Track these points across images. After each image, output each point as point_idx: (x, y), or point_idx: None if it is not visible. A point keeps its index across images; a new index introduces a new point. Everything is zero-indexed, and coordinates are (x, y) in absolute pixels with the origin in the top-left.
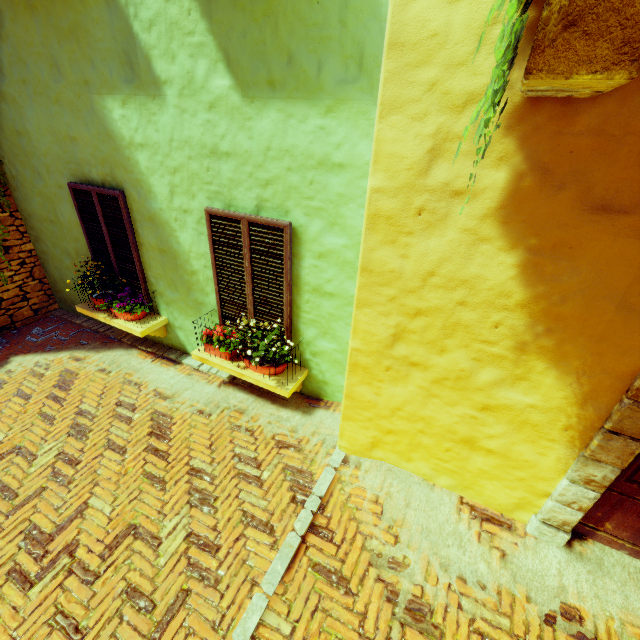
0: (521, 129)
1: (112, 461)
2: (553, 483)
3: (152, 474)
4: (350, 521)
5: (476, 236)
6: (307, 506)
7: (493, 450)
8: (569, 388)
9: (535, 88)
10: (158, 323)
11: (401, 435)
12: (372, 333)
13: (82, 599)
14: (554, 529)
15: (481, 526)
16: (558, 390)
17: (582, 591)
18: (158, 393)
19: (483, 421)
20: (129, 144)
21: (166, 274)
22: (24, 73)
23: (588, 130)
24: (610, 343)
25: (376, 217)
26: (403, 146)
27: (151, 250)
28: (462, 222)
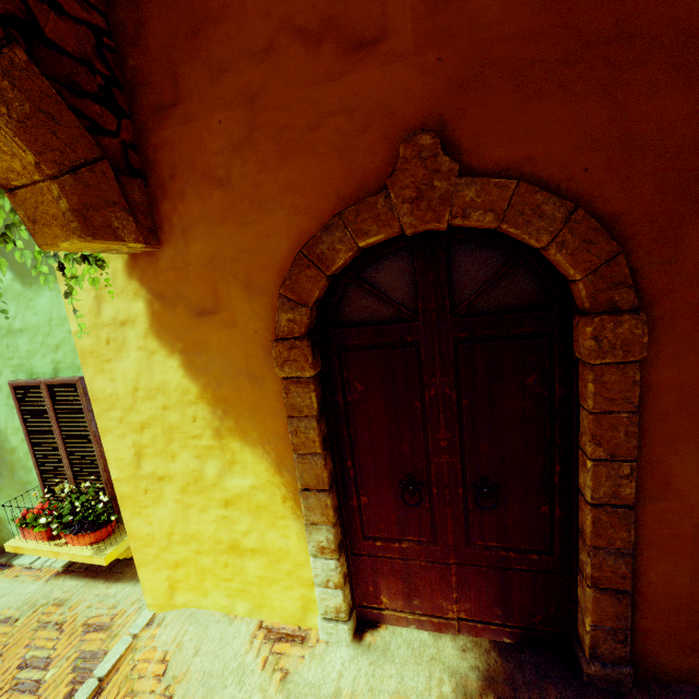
0: (137, 274)
1: None
2: (310, 566)
3: None
4: (125, 697)
5: (148, 351)
6: (77, 696)
7: (255, 548)
8: (264, 459)
9: (91, 251)
10: None
11: (187, 564)
12: (121, 458)
13: None
14: (334, 622)
15: (272, 648)
16: (259, 464)
17: (357, 688)
18: None
19: (233, 518)
20: None
21: None
22: None
23: (169, 267)
24: (263, 410)
25: (84, 354)
26: (80, 298)
27: None
28: (136, 343)
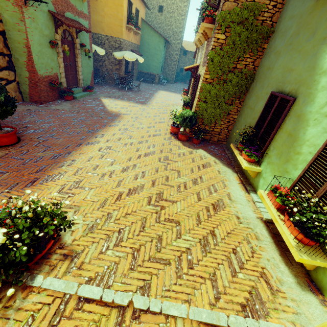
0: None
1: (194, 199)
2: None
3: (199, 216)
4: None
5: None
6: (247, 320)
7: None
8: None
9: None
10: (255, 168)
11: None
12: None
13: (151, 222)
14: None
15: None
16: None
17: None
18: (229, 194)
19: None
20: (322, 72)
21: (281, 148)
22: (294, 39)
23: None
24: None
25: None
26: None
27: (284, 132)
28: None
